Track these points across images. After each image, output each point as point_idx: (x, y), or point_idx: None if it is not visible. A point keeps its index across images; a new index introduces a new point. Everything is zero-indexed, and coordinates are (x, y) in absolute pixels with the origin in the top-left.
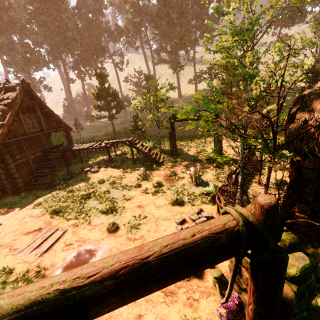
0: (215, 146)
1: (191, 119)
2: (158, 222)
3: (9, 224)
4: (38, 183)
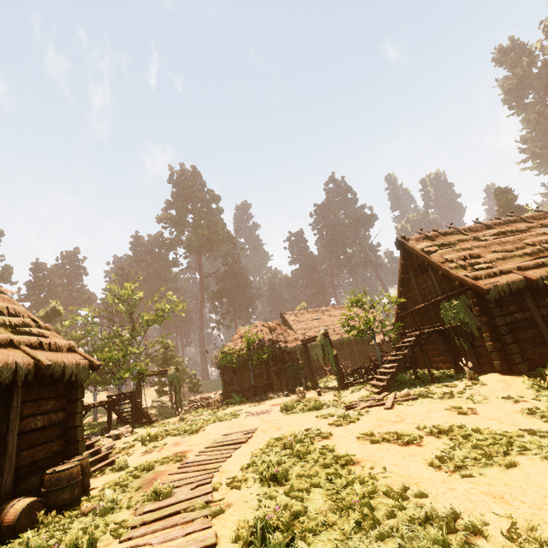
0: (178, 399)
1: (160, 373)
2: (256, 403)
3: (226, 428)
4: (92, 459)
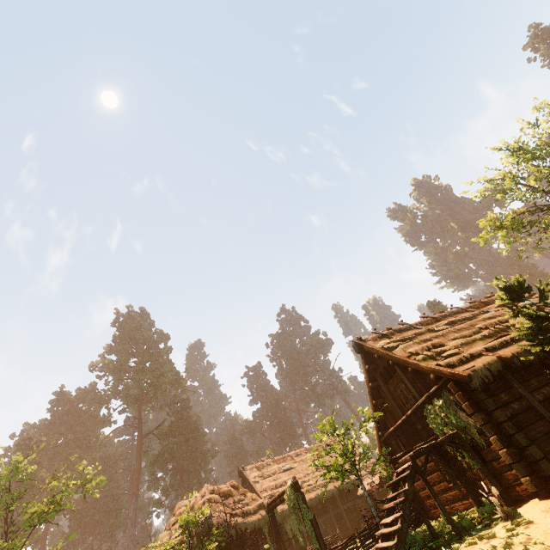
0: None
1: None
2: None
3: None
4: None
